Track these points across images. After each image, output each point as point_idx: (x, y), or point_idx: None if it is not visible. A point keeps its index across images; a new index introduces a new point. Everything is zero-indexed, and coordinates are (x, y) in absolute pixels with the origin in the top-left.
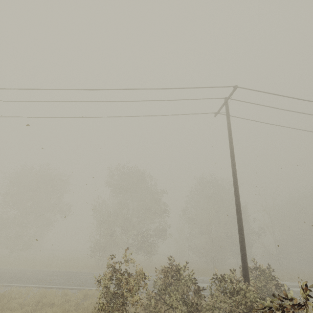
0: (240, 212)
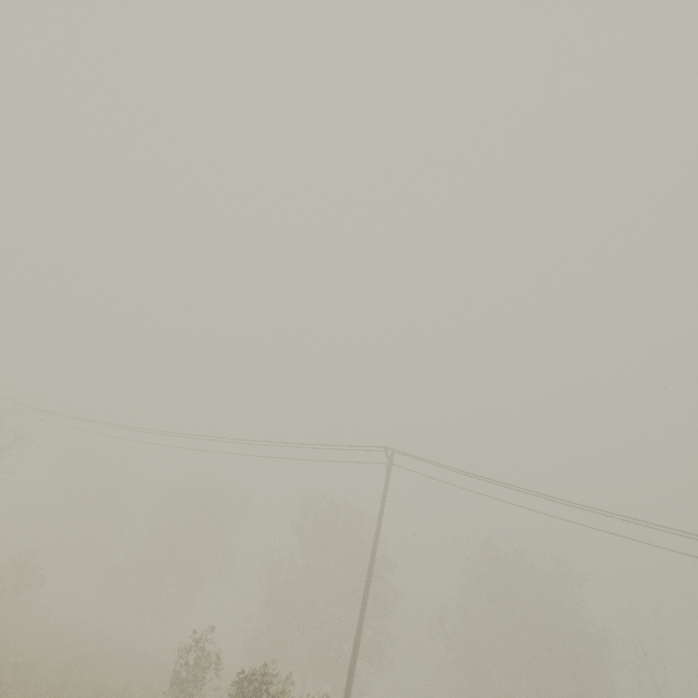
0: (361, 620)
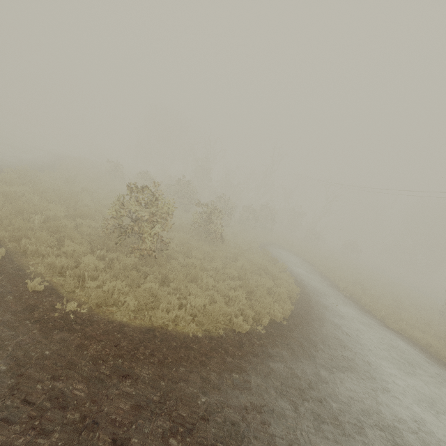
0: None
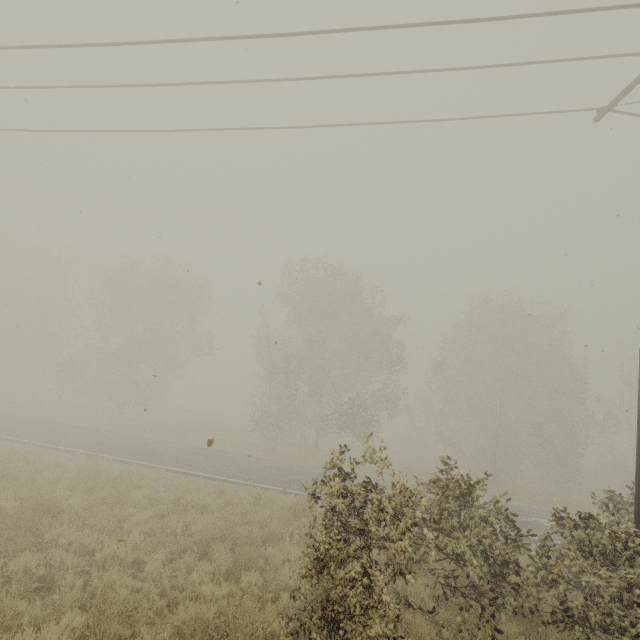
0: None
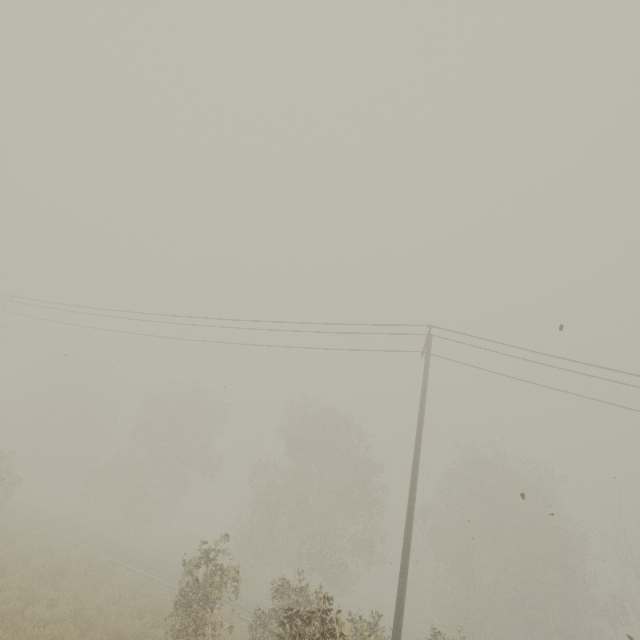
0: (410, 526)
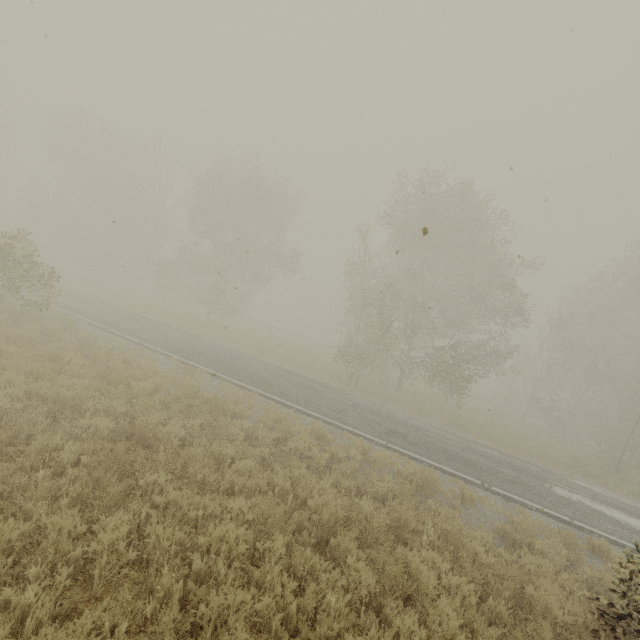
0: None
